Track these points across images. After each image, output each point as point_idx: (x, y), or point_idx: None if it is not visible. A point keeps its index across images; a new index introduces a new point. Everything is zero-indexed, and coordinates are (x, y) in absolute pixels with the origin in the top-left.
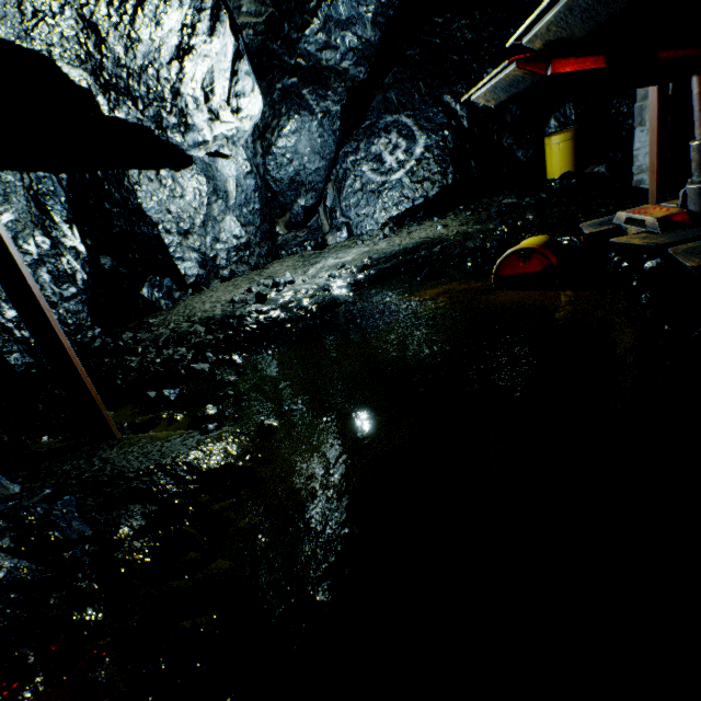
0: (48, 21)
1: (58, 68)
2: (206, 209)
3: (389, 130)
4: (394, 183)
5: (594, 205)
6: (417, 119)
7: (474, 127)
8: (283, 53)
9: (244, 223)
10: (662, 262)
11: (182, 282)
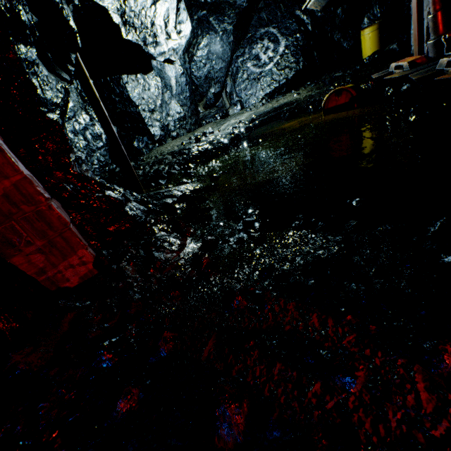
0: None
1: (109, 15)
2: (161, 97)
3: (262, 38)
4: (267, 72)
5: (385, 67)
6: (280, 29)
7: (315, 30)
8: None
9: (182, 105)
10: (409, 85)
11: (152, 139)
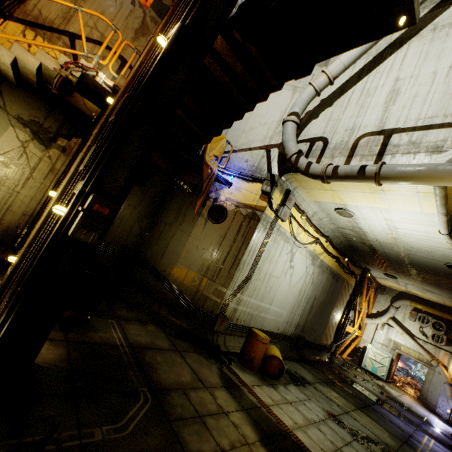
0: None
1: None
2: None
3: None
4: None
5: None
6: None
7: None
8: None
9: None
10: None
11: None
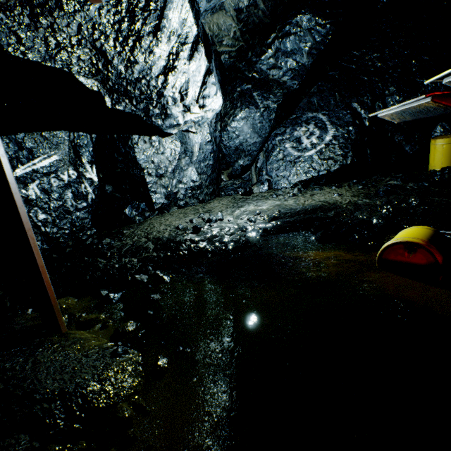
0: (68, 49)
1: (76, 78)
2: (177, 162)
3: (308, 122)
4: (307, 158)
5: None
6: (330, 117)
7: (373, 126)
8: (245, 69)
9: (200, 173)
10: None
11: (152, 206)
